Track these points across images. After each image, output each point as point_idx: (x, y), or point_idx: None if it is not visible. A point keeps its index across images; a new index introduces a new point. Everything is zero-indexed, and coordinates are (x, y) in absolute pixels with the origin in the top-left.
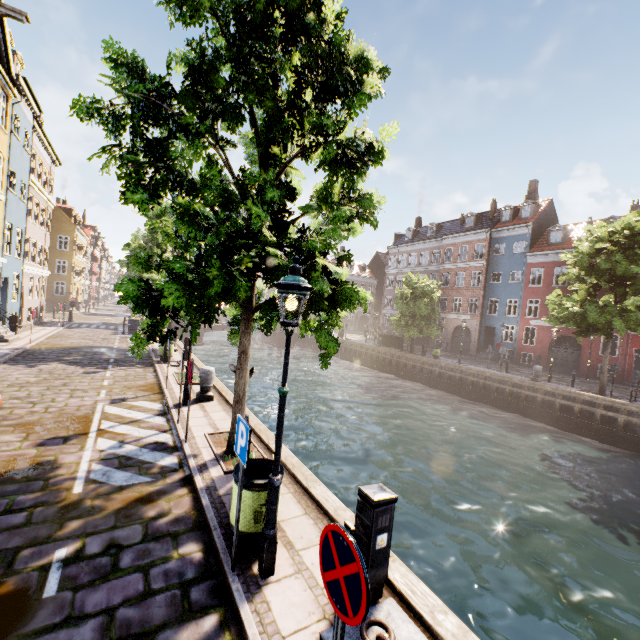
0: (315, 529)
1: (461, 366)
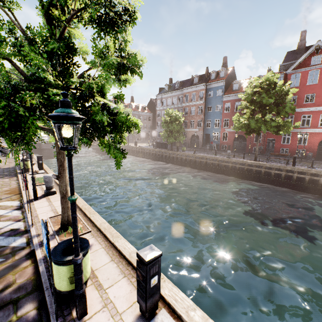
0: (117, 270)
1: (195, 154)
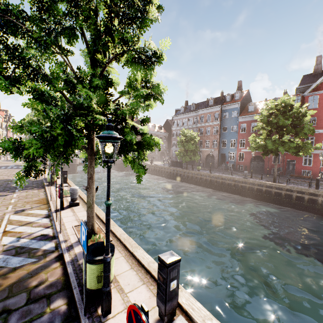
0: (137, 277)
1: (211, 174)
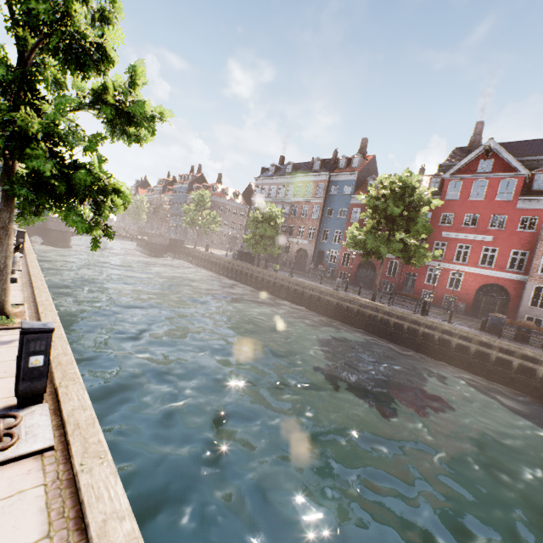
0: None
1: (290, 278)
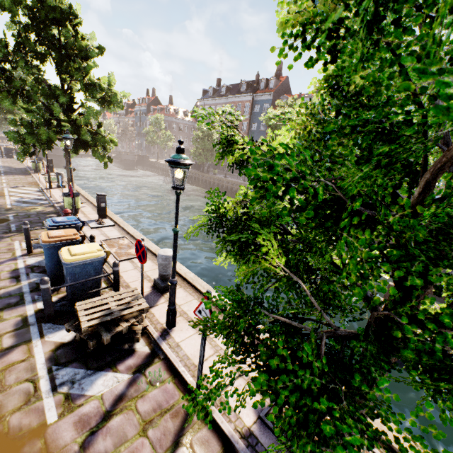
0: (95, 212)
1: (223, 178)
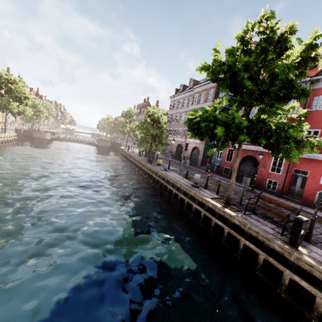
0: None
1: (159, 171)
